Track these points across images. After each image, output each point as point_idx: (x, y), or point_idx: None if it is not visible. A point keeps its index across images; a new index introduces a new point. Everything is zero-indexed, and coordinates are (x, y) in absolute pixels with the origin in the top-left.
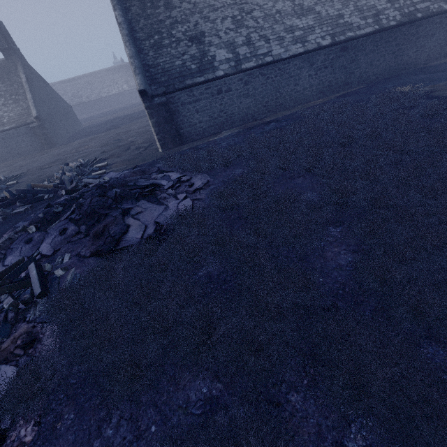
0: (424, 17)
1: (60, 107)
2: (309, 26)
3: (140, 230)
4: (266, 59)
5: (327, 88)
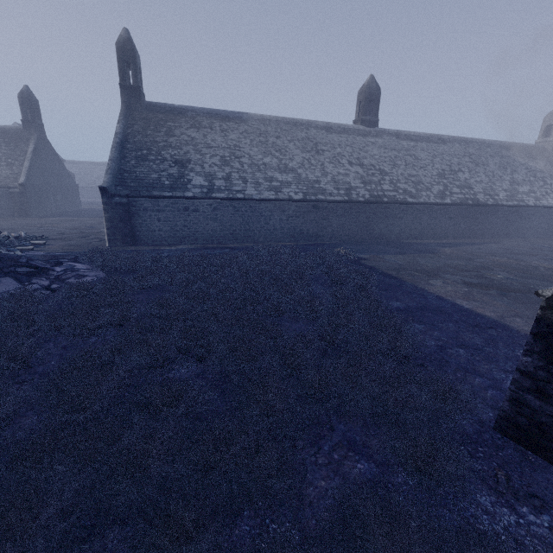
0: (390, 202)
1: (62, 183)
2: (287, 181)
3: None
4: (238, 195)
5: (298, 234)
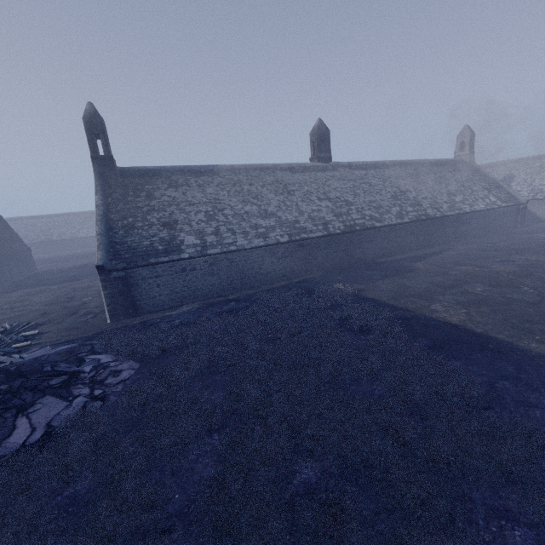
0: (362, 229)
1: (14, 249)
2: (271, 226)
3: (26, 434)
4: (231, 247)
5: (289, 273)
